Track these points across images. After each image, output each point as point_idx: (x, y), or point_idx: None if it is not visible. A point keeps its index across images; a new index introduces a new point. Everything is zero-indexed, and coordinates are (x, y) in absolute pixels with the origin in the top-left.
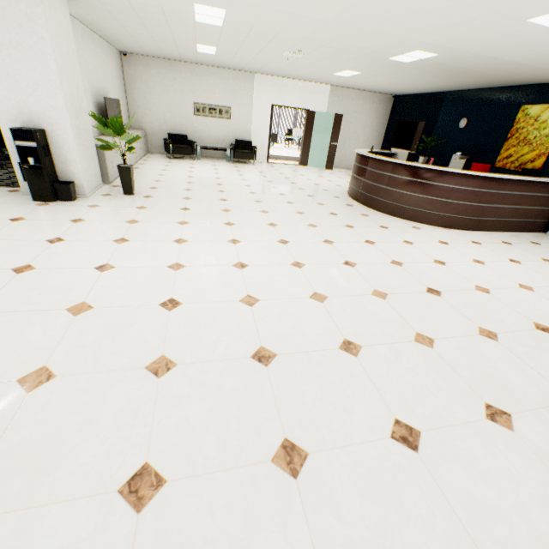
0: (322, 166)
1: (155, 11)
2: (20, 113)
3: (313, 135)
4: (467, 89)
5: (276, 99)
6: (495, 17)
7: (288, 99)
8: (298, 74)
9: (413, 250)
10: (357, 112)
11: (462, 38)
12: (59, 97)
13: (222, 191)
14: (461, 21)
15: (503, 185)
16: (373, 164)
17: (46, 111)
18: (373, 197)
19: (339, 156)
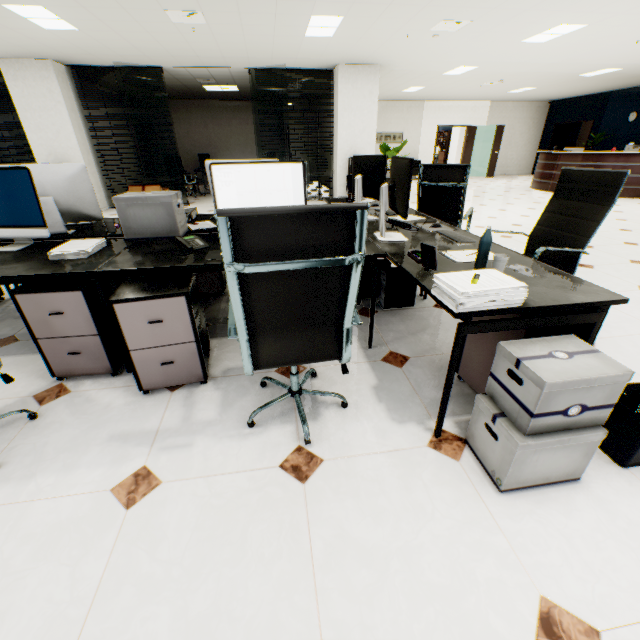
0: (480, 176)
1: (420, 73)
2: (349, 149)
3: (473, 147)
4: (634, 87)
5: (441, 120)
6: None
7: (452, 118)
8: (470, 96)
9: (623, 207)
10: (514, 122)
11: None
12: (373, 136)
13: None
14: None
15: None
16: (565, 158)
17: (364, 146)
18: None
19: (496, 164)
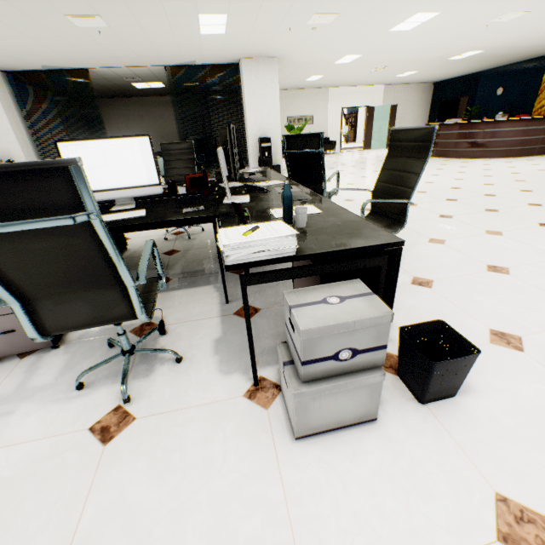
0: (381, 148)
1: (315, 63)
2: (258, 130)
3: (373, 125)
4: (498, 67)
5: (344, 103)
6: (524, 30)
7: (353, 101)
8: (365, 82)
9: (492, 166)
10: (405, 101)
11: (503, 41)
12: (278, 118)
13: (343, 164)
14: (504, 35)
15: (542, 122)
16: (445, 128)
17: (271, 127)
18: (447, 150)
19: None
